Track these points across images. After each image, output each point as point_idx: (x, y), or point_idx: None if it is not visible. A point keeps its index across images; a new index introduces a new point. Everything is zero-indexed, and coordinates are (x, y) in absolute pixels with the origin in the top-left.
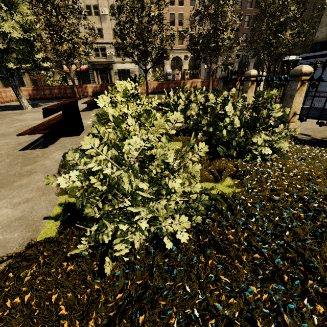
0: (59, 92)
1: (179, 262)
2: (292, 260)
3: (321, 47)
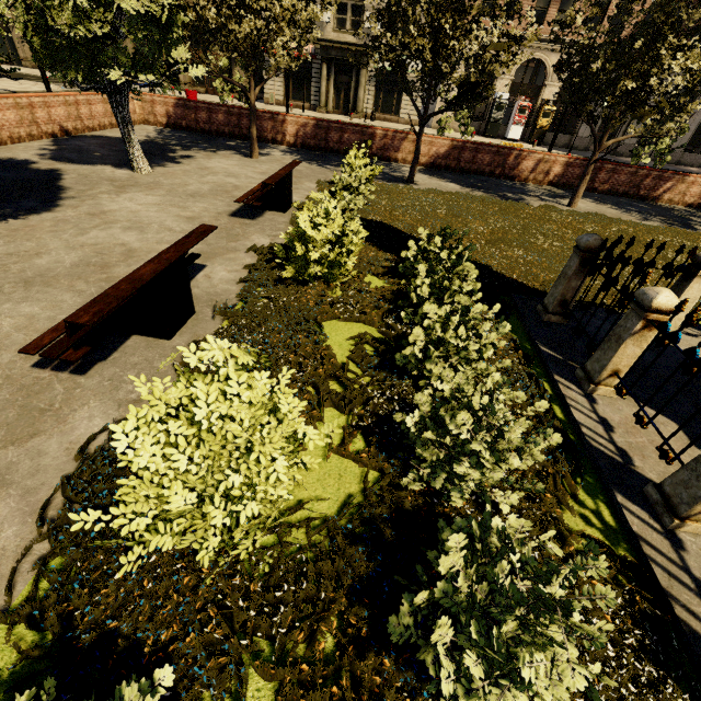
0: (225, 120)
1: None
2: None
3: None
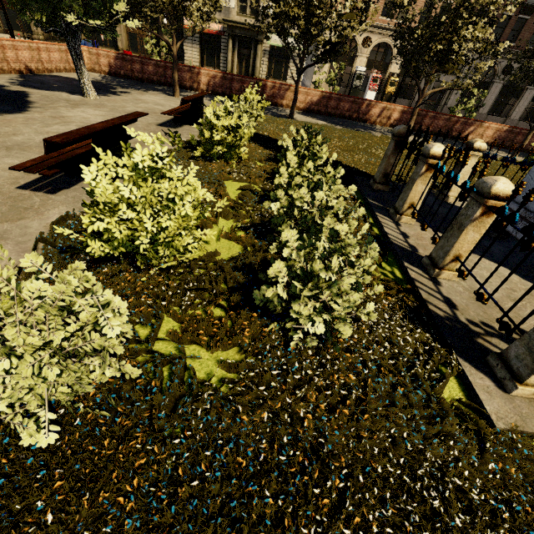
0: (154, 71)
1: (28, 466)
2: (159, 525)
3: None
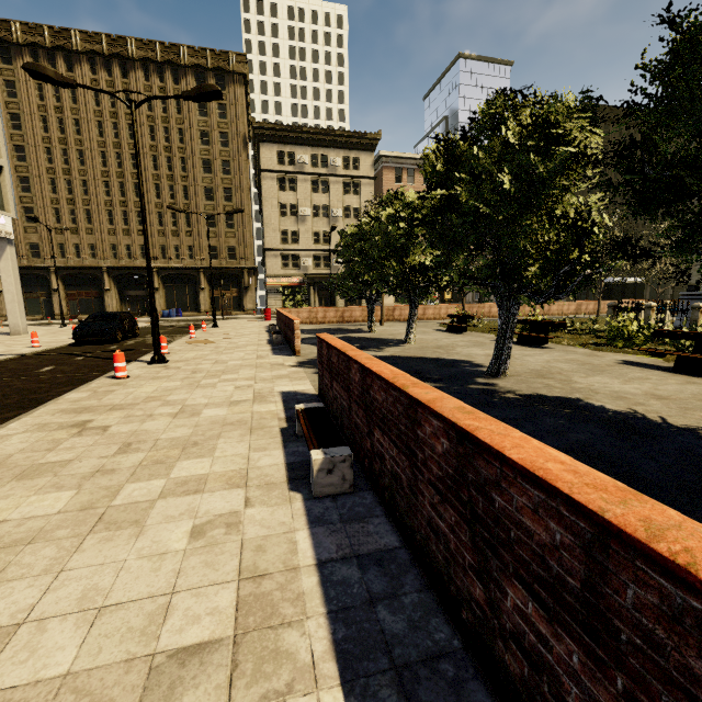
0: (334, 315)
1: None
2: None
3: (695, 289)
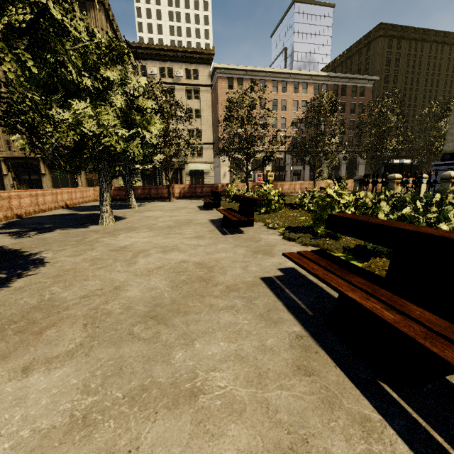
0: (142, 192)
1: None
2: None
3: (451, 157)
